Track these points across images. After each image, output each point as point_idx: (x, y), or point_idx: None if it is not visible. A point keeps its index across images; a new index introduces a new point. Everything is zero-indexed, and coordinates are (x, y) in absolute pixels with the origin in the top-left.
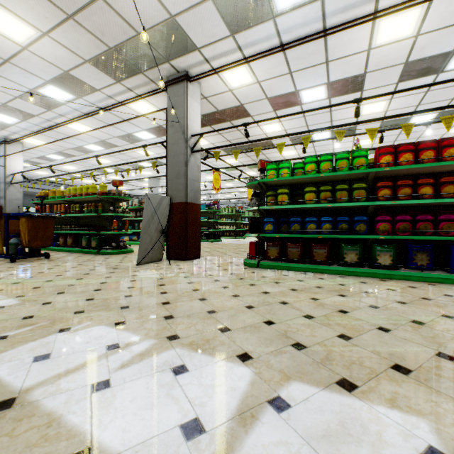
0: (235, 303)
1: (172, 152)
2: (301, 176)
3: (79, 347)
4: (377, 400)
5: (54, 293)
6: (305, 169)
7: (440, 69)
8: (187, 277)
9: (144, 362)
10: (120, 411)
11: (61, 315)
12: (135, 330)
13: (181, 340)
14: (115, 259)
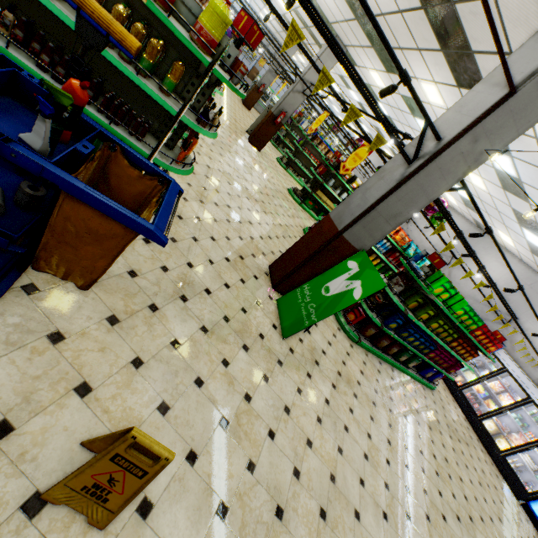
0: (417, 467)
1: (425, 180)
2: (451, 316)
3: None
4: None
5: (355, 520)
6: (457, 311)
7: (523, 226)
8: (356, 395)
9: None
10: None
11: None
12: None
13: None
14: (216, 282)
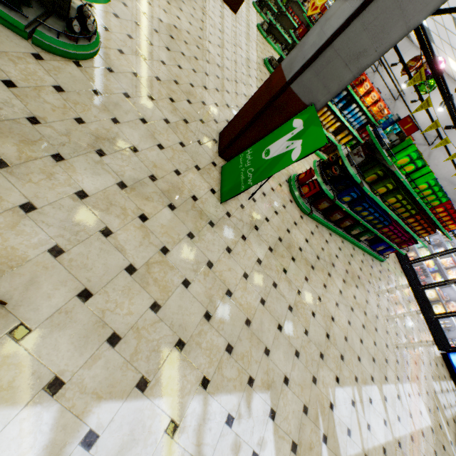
0: (344, 320)
1: None
2: (411, 191)
3: (348, 414)
4: (390, 382)
5: (264, 355)
6: (420, 185)
7: None
8: (294, 259)
9: (364, 404)
10: (377, 431)
11: (313, 392)
12: (346, 383)
13: (359, 380)
14: (147, 142)
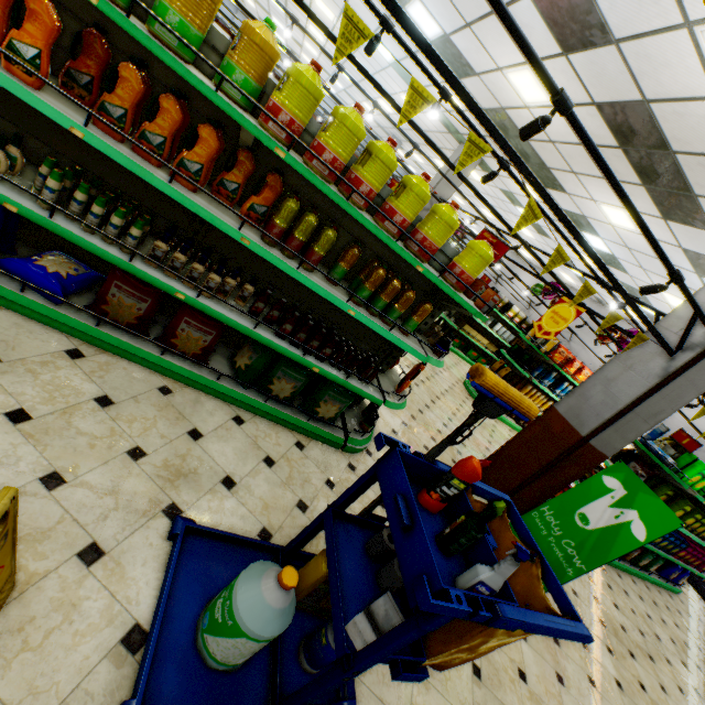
0: None
1: (697, 375)
2: None
3: None
4: None
5: None
6: None
7: None
8: (632, 653)
9: None
10: None
11: None
12: None
13: None
14: None
